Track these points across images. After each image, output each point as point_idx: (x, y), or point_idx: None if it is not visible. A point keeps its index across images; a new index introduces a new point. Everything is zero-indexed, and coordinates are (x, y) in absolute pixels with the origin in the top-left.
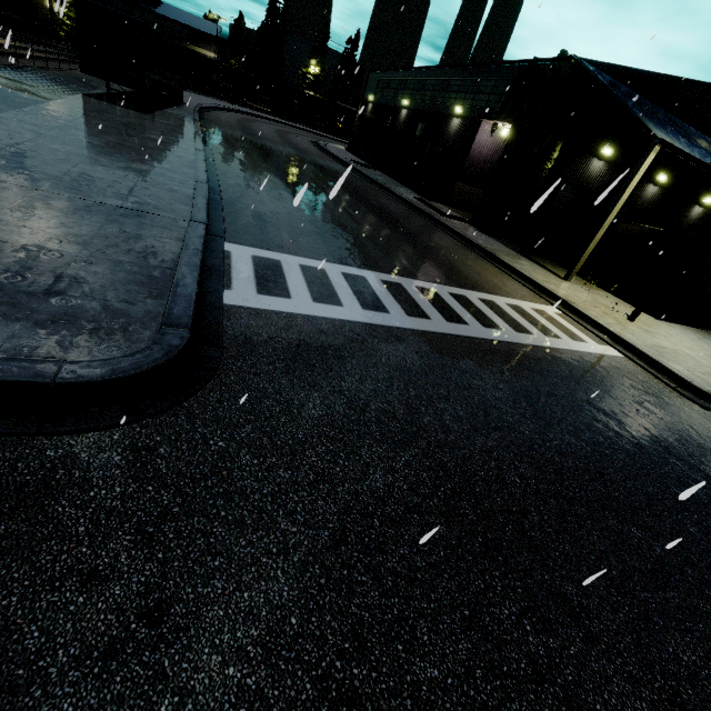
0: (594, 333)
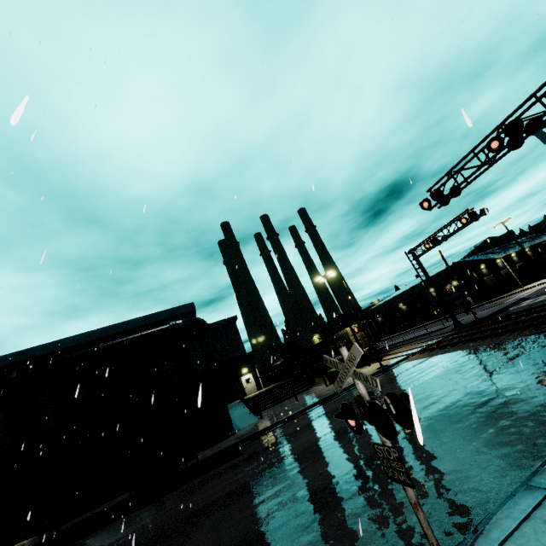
0: (545, 283)
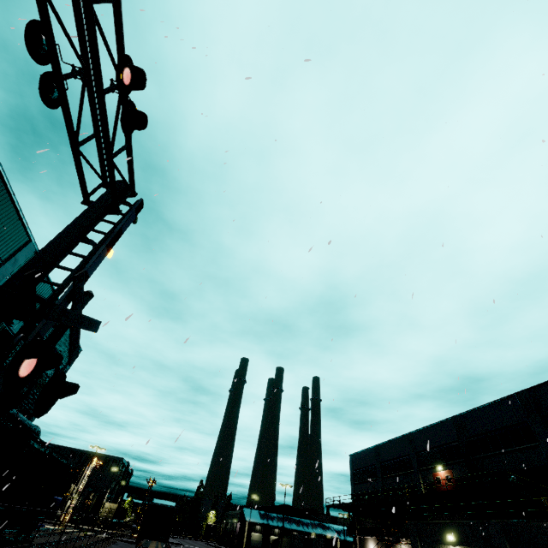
0: None
